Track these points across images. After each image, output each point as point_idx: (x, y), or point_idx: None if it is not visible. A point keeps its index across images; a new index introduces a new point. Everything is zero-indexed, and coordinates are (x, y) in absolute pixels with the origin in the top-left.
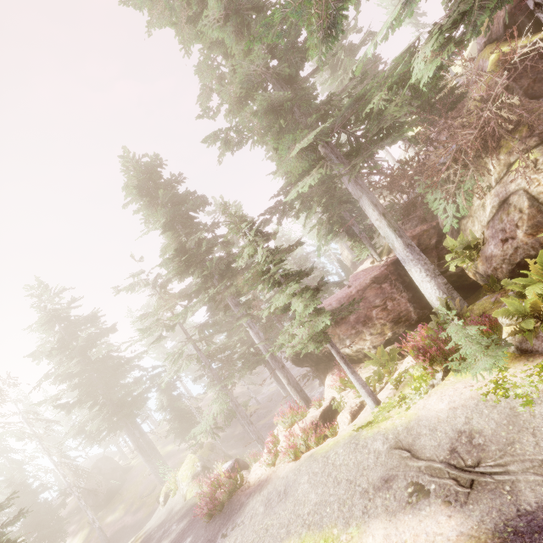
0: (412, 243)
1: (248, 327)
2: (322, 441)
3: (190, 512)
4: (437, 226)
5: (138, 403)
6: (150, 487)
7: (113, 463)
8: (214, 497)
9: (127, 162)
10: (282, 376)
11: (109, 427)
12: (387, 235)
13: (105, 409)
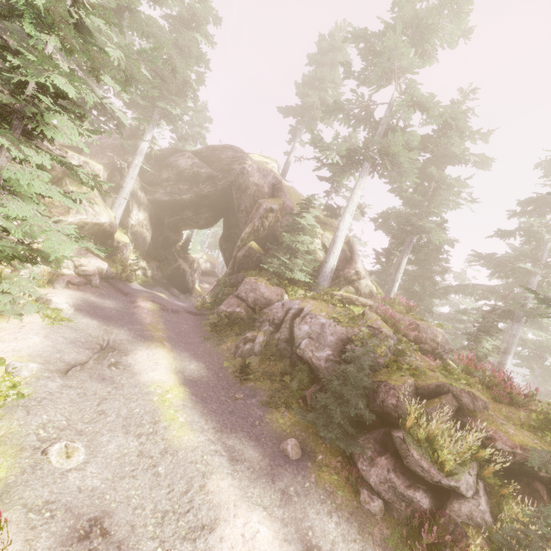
0: None
1: None
2: None
3: None
4: None
5: None
6: None
7: None
8: None
9: None
10: None
11: None
12: None
13: None
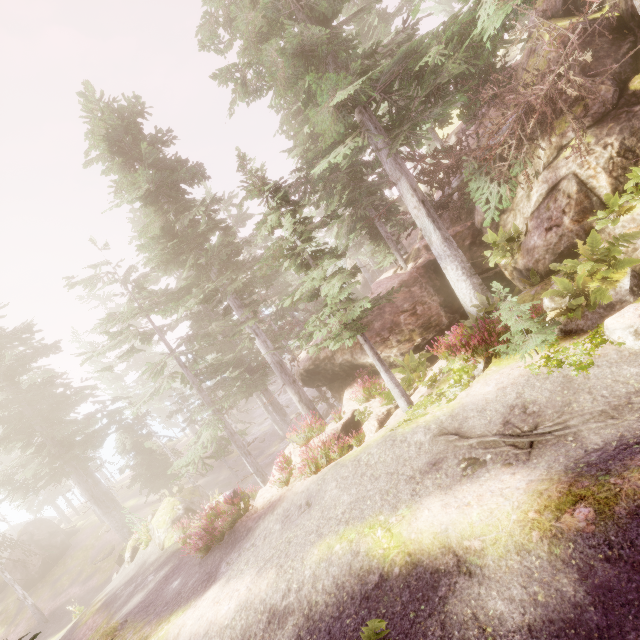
0: (450, 238)
1: (253, 335)
2: (346, 452)
3: (172, 558)
4: (472, 226)
5: (95, 440)
6: (106, 549)
7: (51, 527)
8: (211, 528)
9: (91, 104)
10: (292, 392)
11: (49, 474)
12: (424, 226)
13: (45, 450)
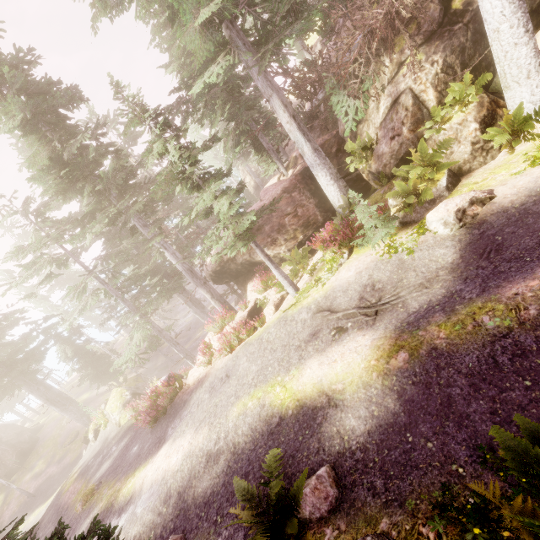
0: (319, 148)
1: (162, 249)
2: (253, 332)
3: (129, 432)
4: (337, 135)
5: (36, 356)
6: (72, 435)
7: (16, 428)
8: (155, 406)
9: None
10: (205, 292)
11: (0, 390)
12: (297, 139)
13: None
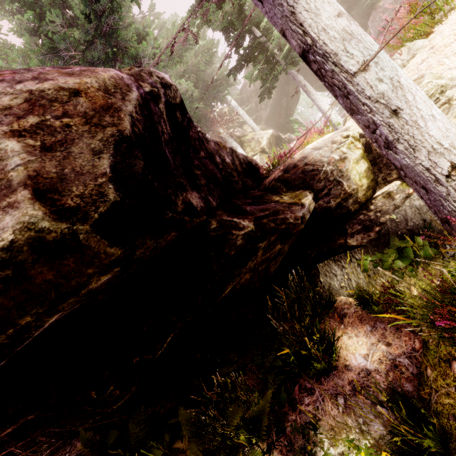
0: None
1: None
2: None
3: None
4: None
5: None
6: None
7: None
8: None
9: None
10: None
11: None
12: None
13: None
